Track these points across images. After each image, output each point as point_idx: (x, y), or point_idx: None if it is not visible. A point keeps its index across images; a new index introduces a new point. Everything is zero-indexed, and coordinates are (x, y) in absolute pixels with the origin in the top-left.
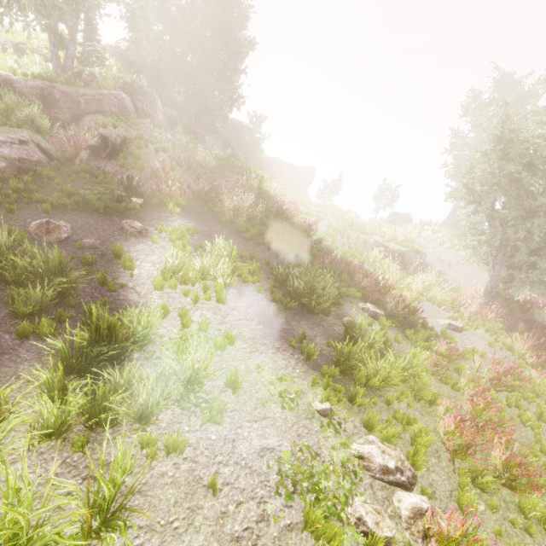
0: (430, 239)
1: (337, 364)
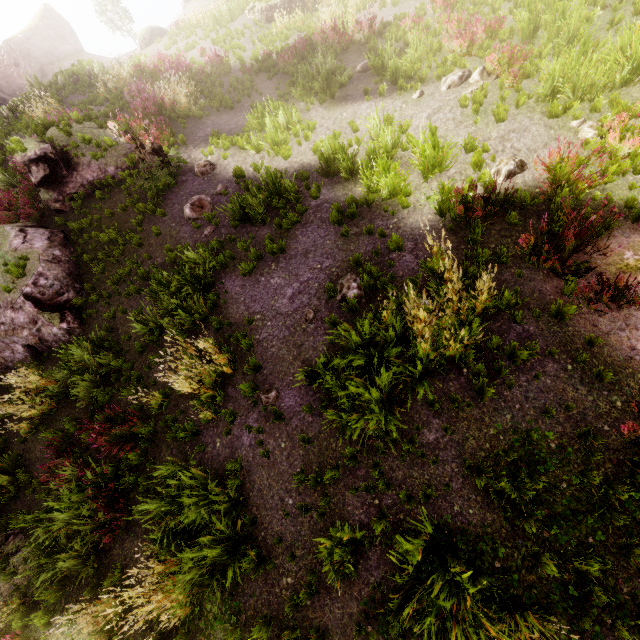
0: None
1: (395, 82)
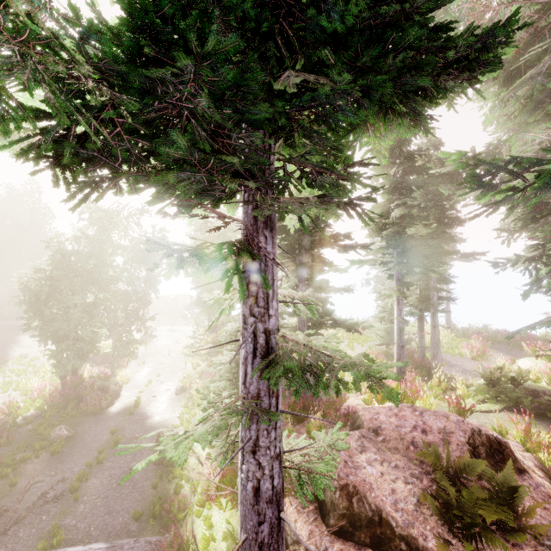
0: None
1: None
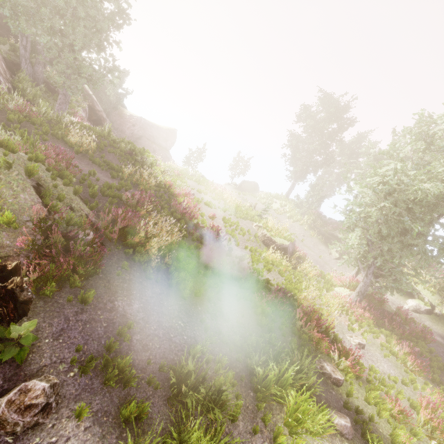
0: (281, 212)
1: None
